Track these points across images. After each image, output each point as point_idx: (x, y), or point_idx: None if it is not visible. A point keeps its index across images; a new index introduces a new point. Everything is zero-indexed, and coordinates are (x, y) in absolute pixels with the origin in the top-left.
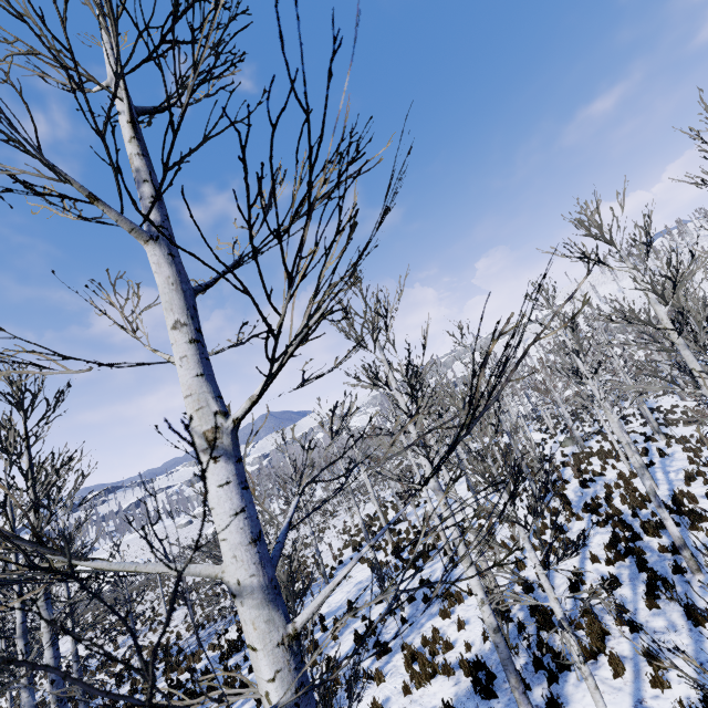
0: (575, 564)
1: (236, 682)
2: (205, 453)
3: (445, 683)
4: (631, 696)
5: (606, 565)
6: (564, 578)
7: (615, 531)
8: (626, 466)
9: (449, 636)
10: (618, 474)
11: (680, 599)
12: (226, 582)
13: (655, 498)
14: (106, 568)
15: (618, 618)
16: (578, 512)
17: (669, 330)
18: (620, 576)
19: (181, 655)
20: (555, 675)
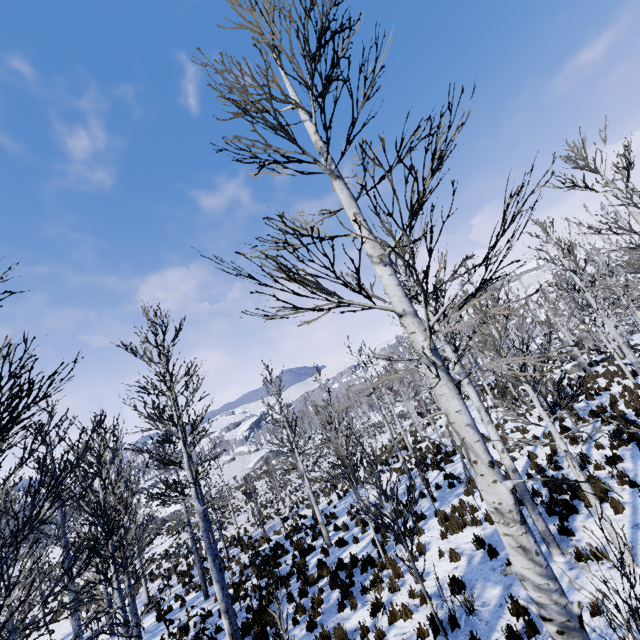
0: (582, 452)
1: (303, 547)
2: (379, 264)
3: (474, 530)
4: (629, 523)
5: (610, 450)
6: None
7: (618, 426)
8: (631, 380)
9: (474, 505)
10: (623, 387)
11: None
12: (397, 312)
13: None
14: (353, 302)
15: (620, 479)
16: (583, 416)
17: None
18: (622, 456)
19: (252, 541)
20: (565, 516)
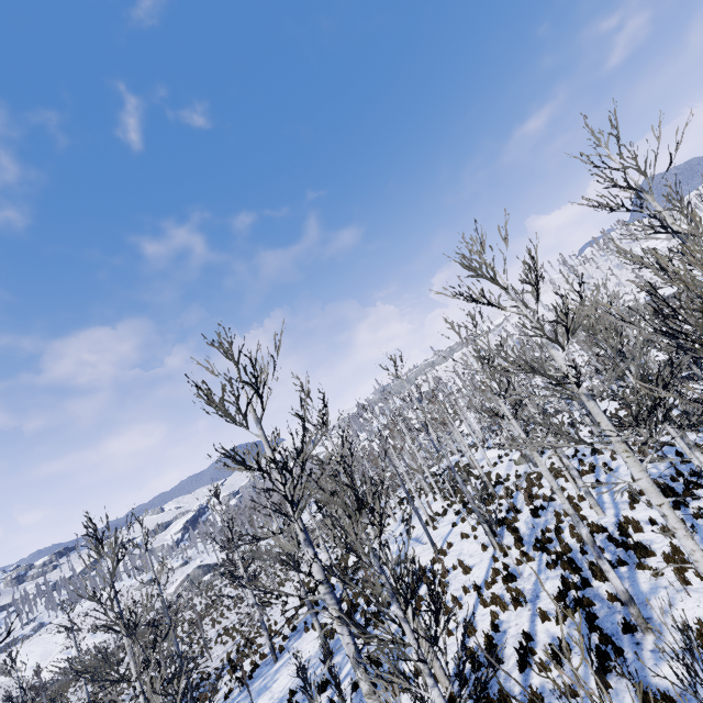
0: (526, 624)
1: None
2: None
3: None
4: None
5: (557, 624)
6: (515, 644)
7: (564, 576)
8: (574, 488)
9: None
10: (568, 497)
11: (631, 676)
12: None
13: (594, 548)
14: None
15: None
16: (528, 553)
17: (570, 378)
18: (570, 640)
19: None
20: None
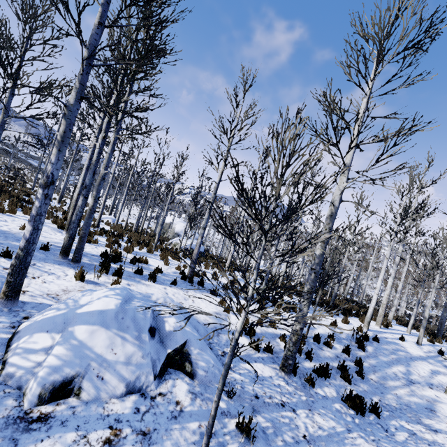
0: None
1: None
2: None
3: None
4: None
5: None
6: None
7: None
8: None
9: None
10: None
11: None
12: None
13: None
14: None
15: None
16: None
17: None
18: None
19: None
20: None
